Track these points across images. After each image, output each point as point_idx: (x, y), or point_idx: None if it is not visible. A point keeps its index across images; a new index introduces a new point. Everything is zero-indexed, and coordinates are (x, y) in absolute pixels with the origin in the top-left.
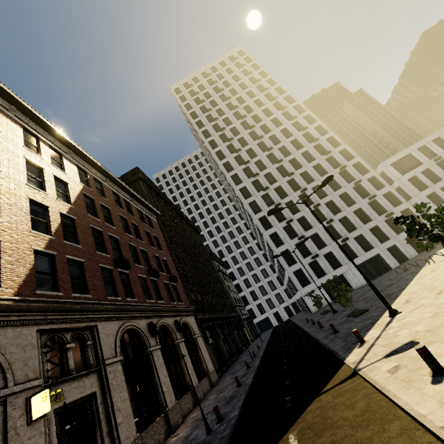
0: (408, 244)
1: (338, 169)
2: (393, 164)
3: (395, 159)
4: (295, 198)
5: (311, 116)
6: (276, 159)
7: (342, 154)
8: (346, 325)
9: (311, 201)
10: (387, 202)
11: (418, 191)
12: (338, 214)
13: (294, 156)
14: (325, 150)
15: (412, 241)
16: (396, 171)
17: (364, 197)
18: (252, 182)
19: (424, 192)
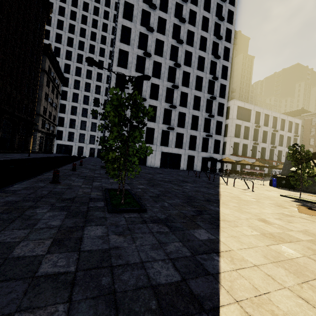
0: (201, 161)
1: (211, 77)
2: (238, 107)
3: (242, 106)
4: (166, 64)
5: (233, 17)
6: (181, 16)
7: (223, 69)
8: (49, 230)
9: (174, 80)
10: (215, 127)
11: (234, 136)
12: (183, 107)
13: (195, 31)
14: (216, 53)
15: (204, 161)
16: (236, 113)
17: (207, 112)
18: (143, 10)
19: (235, 139)
